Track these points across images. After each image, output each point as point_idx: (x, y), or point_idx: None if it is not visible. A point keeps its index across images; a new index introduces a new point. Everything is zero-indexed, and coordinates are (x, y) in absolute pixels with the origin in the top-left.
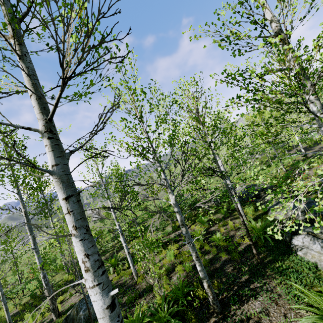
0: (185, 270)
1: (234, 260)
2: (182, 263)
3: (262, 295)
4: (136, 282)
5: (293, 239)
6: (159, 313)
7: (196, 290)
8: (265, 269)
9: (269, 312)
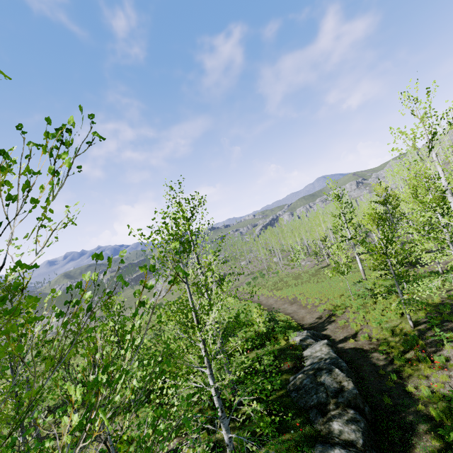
0: None
1: None
2: None
3: None
4: None
5: None
6: None
7: None
8: None
9: None
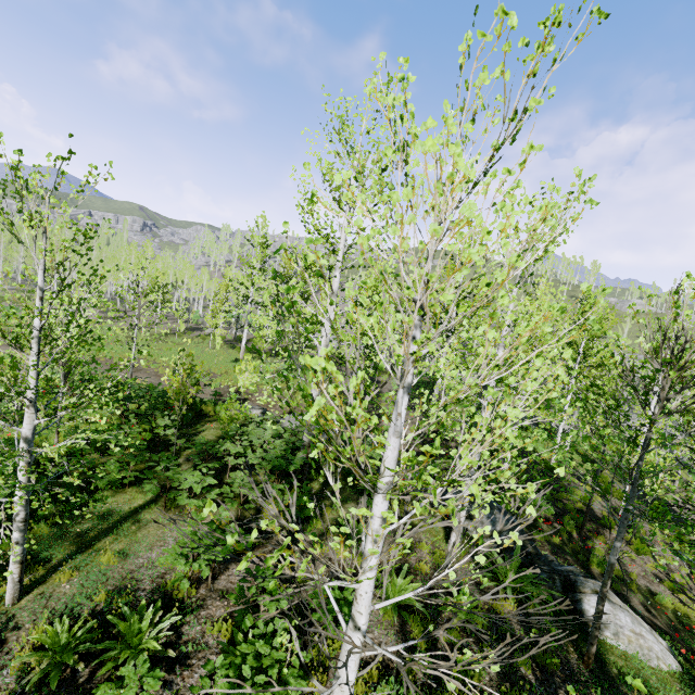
0: None
1: (551, 672)
2: None
3: None
4: None
5: (584, 603)
6: None
7: None
8: (618, 687)
9: None
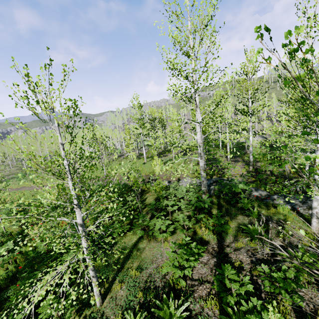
0: None
1: None
2: None
3: None
4: None
5: None
6: None
7: None
8: None
9: None
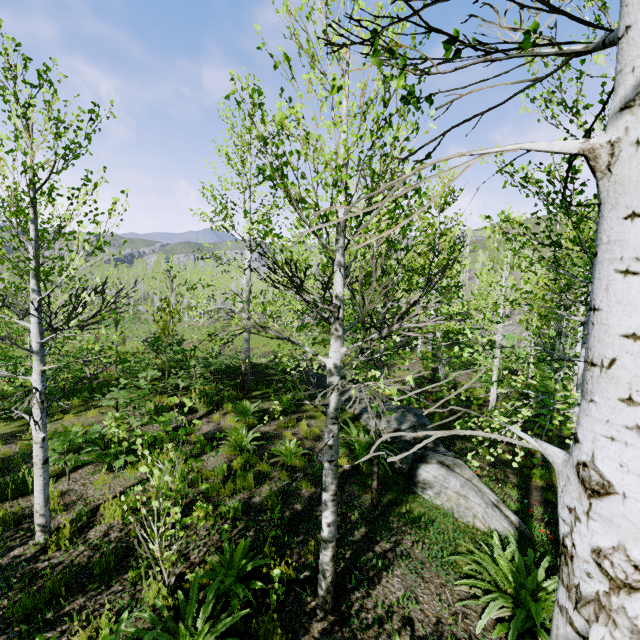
0: (223, 515)
1: None
2: (206, 497)
3: (399, 565)
4: (42, 550)
5: (420, 469)
6: (181, 638)
7: (269, 564)
8: (388, 516)
9: (417, 595)
